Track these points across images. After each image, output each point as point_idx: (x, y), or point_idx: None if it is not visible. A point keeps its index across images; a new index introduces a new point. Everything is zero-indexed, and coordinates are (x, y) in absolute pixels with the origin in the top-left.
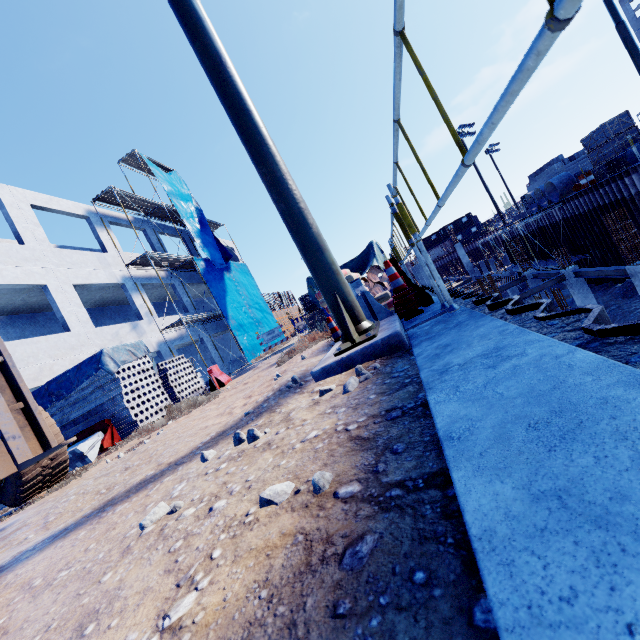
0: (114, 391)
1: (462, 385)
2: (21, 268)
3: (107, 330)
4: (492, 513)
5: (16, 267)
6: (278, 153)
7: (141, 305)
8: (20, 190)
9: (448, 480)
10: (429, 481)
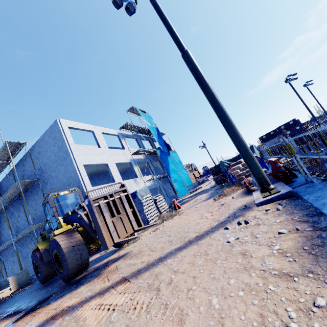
0: (140, 207)
1: None
2: (100, 157)
3: (126, 182)
4: None
5: (99, 157)
6: (235, 125)
7: (137, 171)
8: (98, 127)
9: None
10: None
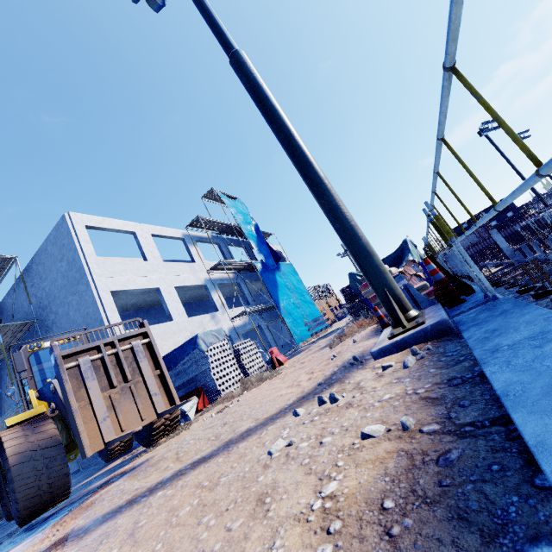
0: (204, 366)
1: (513, 360)
2: (145, 277)
3: (195, 319)
4: (543, 434)
5: (143, 277)
6: (332, 188)
7: (217, 300)
8: (146, 225)
9: (508, 421)
10: (493, 422)
